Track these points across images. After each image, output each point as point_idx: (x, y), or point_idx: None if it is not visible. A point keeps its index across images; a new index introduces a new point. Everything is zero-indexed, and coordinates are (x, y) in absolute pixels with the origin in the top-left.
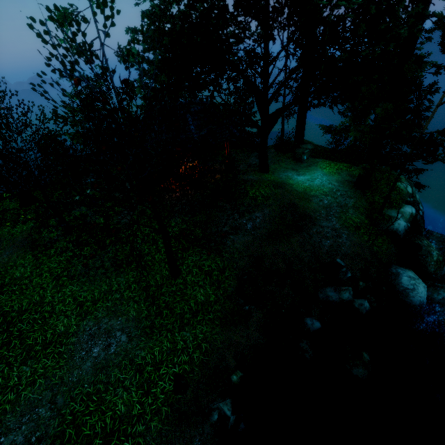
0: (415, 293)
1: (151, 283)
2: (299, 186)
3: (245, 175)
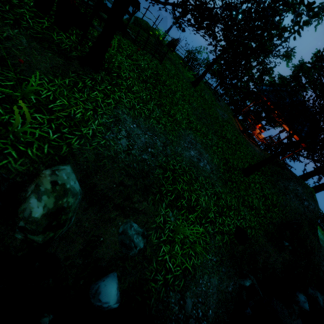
0: None
1: (230, 160)
2: None
3: None
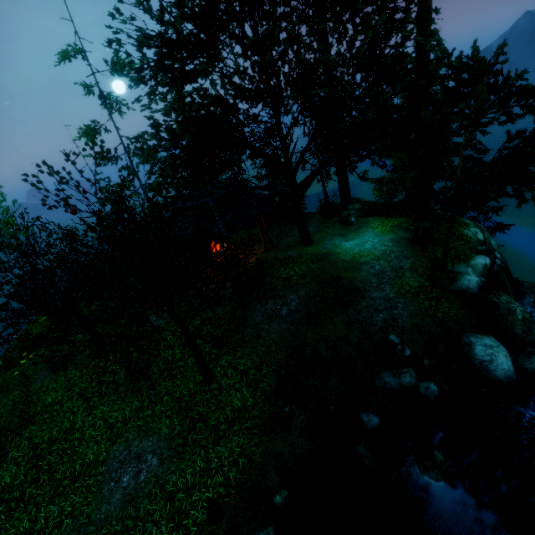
0: (494, 365)
1: (184, 392)
2: (347, 254)
3: (283, 252)
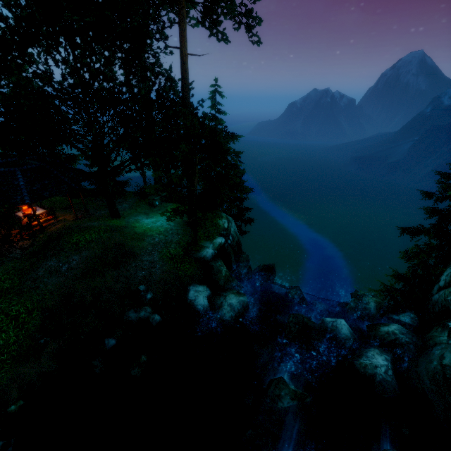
0: (196, 302)
1: None
2: (141, 228)
3: (90, 222)
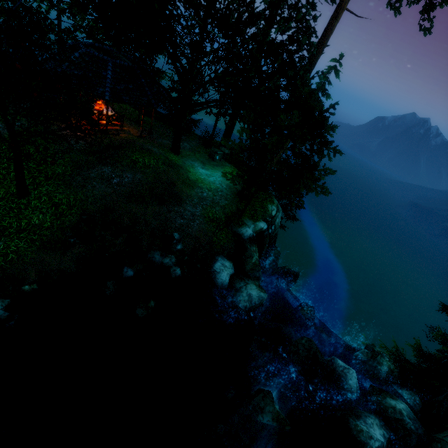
0: (219, 275)
1: None
2: (194, 175)
3: (151, 146)
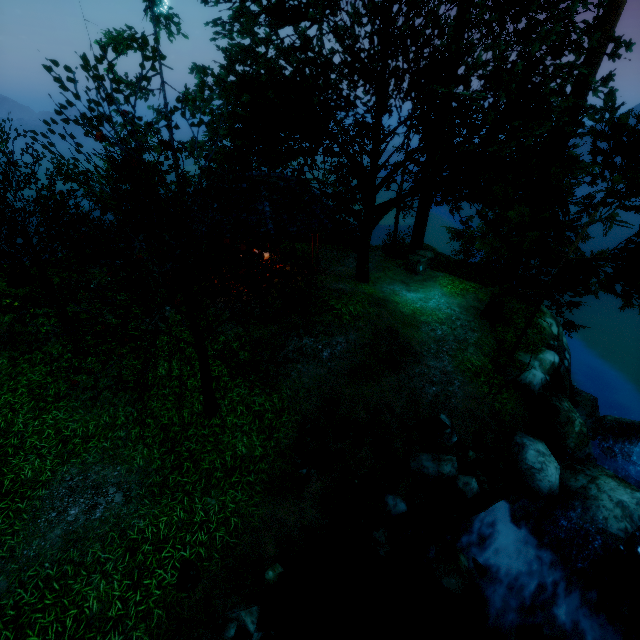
0: (543, 475)
1: (174, 420)
2: (406, 307)
3: (334, 282)
